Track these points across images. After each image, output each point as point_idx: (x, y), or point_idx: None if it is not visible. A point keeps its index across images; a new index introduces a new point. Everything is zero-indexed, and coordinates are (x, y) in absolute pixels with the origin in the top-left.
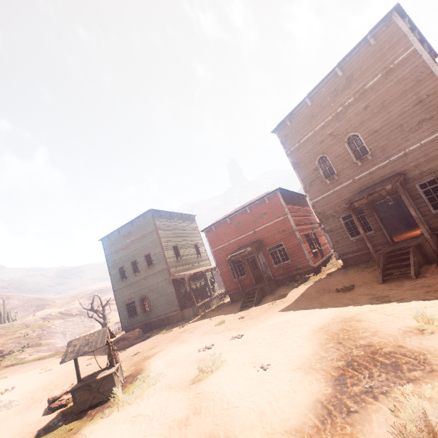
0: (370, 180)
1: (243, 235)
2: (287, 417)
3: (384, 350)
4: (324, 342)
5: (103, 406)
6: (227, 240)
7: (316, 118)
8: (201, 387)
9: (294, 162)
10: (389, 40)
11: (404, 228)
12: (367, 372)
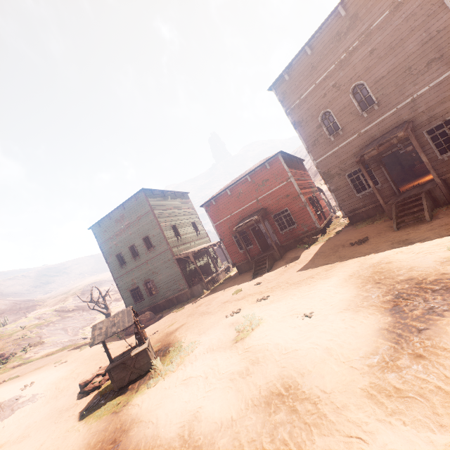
0: (377, 132)
1: (246, 205)
2: (356, 347)
3: (429, 279)
4: (361, 285)
5: (143, 379)
6: (229, 213)
7: (317, 69)
8: (248, 343)
9: (295, 121)
10: None
11: (402, 181)
12: (420, 299)
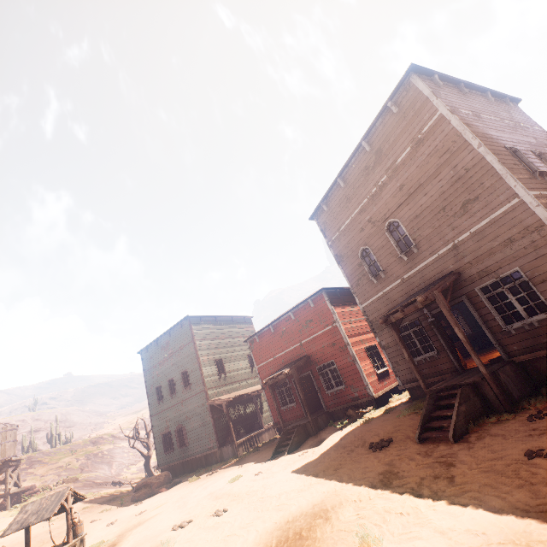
0: (421, 280)
1: (289, 349)
2: None
3: None
4: None
5: None
6: (272, 354)
7: (352, 201)
8: None
9: (337, 255)
10: (412, 106)
11: None
12: None
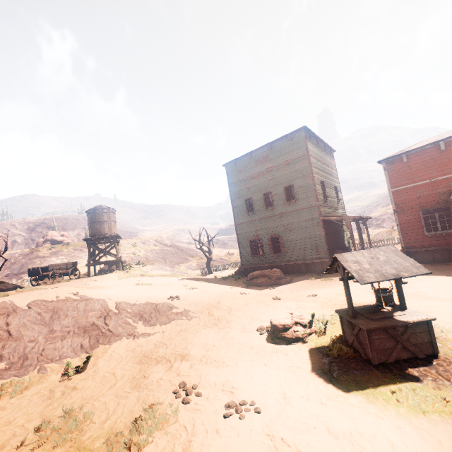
0: None
1: None
2: None
3: None
4: None
5: (439, 369)
6: (428, 176)
7: None
8: None
9: None
10: None
11: None
12: None
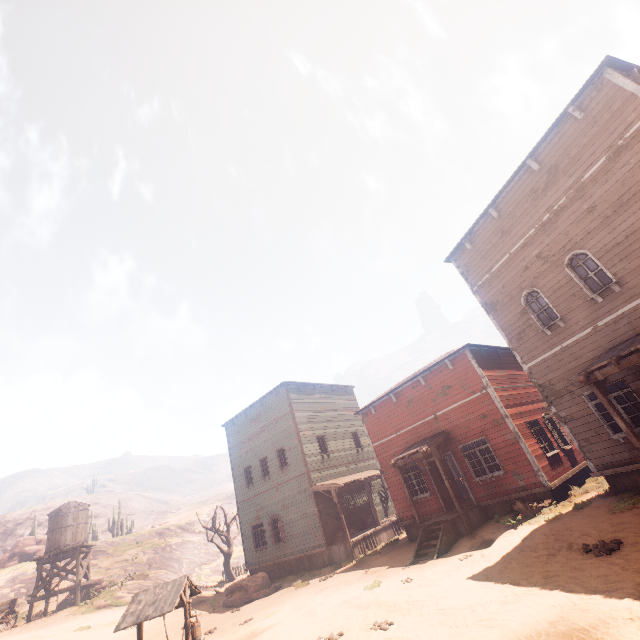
0: (627, 327)
1: (419, 422)
2: None
3: None
4: None
5: None
6: (394, 430)
7: (510, 235)
8: None
9: (486, 303)
10: (606, 107)
11: None
12: None
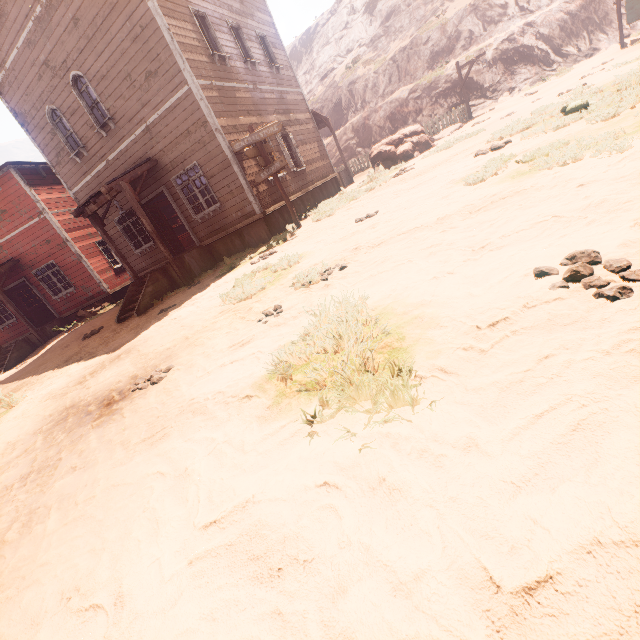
0: (126, 164)
1: None
2: None
3: None
4: None
5: None
6: None
7: (10, 18)
8: None
9: (16, 111)
10: None
11: None
12: None
